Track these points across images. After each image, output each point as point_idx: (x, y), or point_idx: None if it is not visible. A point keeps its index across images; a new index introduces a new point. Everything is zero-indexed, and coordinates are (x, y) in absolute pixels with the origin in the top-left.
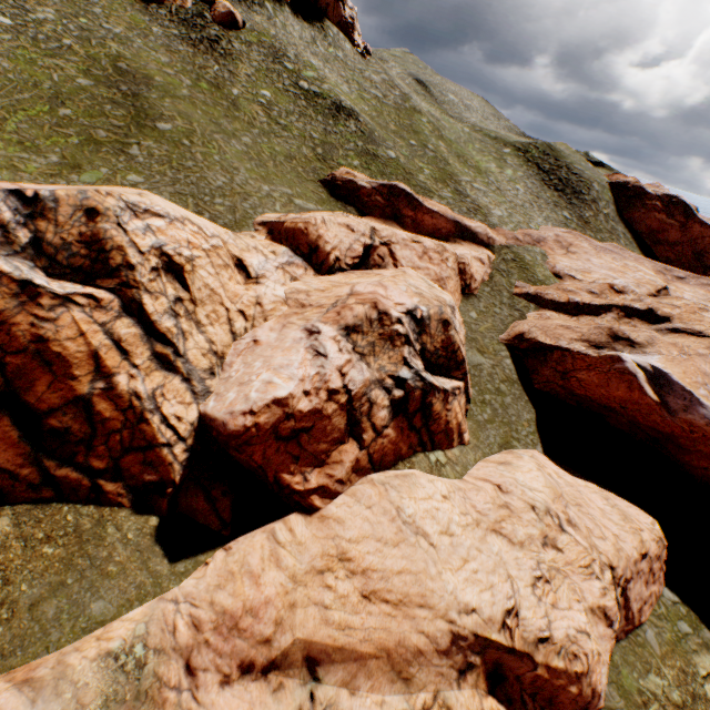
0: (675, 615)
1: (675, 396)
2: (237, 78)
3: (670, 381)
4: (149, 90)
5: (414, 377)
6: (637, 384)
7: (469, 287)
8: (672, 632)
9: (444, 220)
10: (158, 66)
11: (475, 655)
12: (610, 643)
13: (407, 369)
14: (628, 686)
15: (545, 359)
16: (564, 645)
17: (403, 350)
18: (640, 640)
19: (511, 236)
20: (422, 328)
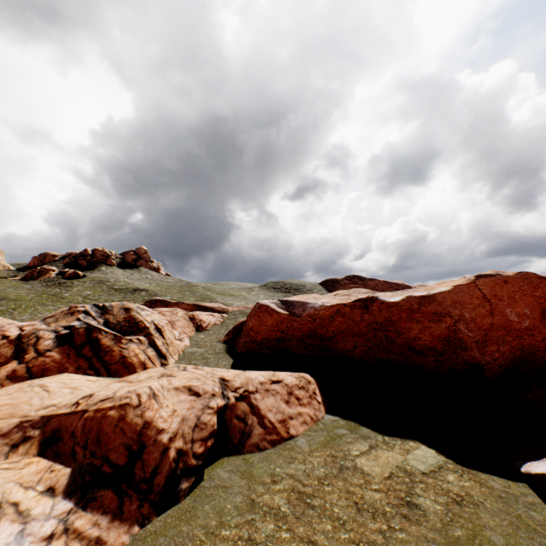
0: (333, 426)
1: (297, 308)
2: (71, 291)
3: (291, 302)
4: (2, 300)
5: (82, 324)
6: (270, 309)
7: (202, 326)
8: (328, 436)
9: (186, 304)
10: (17, 294)
11: (36, 429)
12: (190, 404)
13: (78, 322)
14: (259, 472)
15: (241, 334)
16: (122, 396)
17: (79, 315)
18: (289, 446)
19: (242, 306)
20: (105, 311)
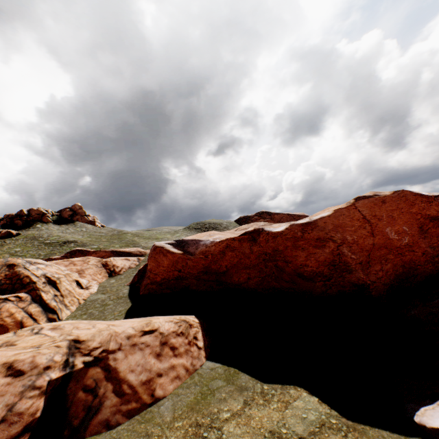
0: (210, 377)
1: (192, 246)
2: (1, 249)
3: (186, 241)
4: None
5: None
6: (165, 250)
7: (115, 271)
8: (200, 393)
9: (103, 252)
10: None
11: None
12: None
13: None
14: None
15: (145, 277)
16: None
17: None
18: (149, 416)
19: None
20: None
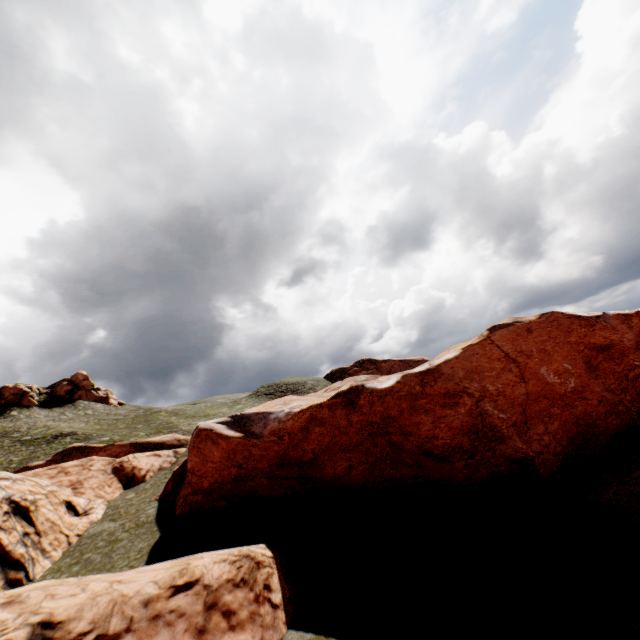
0: None
1: (257, 423)
2: None
3: (248, 415)
4: None
5: None
6: (215, 433)
7: (136, 478)
8: None
9: (118, 446)
10: None
11: None
12: None
13: None
14: None
15: (184, 482)
16: None
17: None
18: None
19: None
20: None
